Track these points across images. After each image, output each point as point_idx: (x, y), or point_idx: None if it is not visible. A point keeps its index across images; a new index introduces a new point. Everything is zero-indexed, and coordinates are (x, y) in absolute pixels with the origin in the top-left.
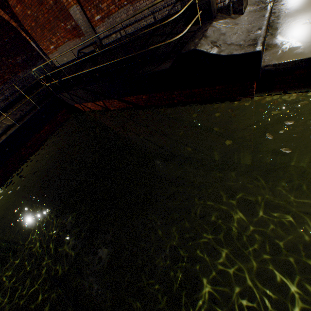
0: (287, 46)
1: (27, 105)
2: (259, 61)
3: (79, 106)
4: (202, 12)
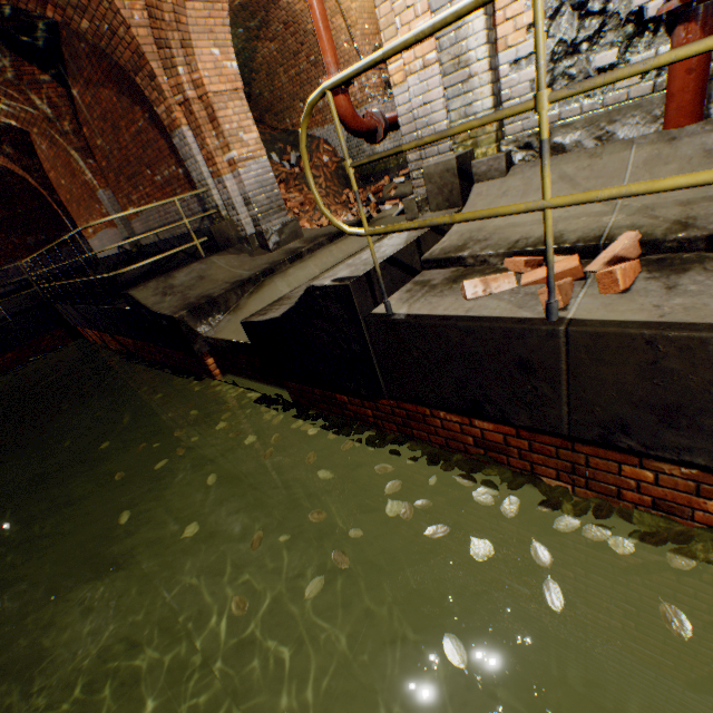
0: (241, 315)
1: (6, 311)
2: (183, 329)
3: (82, 329)
4: (209, 239)
